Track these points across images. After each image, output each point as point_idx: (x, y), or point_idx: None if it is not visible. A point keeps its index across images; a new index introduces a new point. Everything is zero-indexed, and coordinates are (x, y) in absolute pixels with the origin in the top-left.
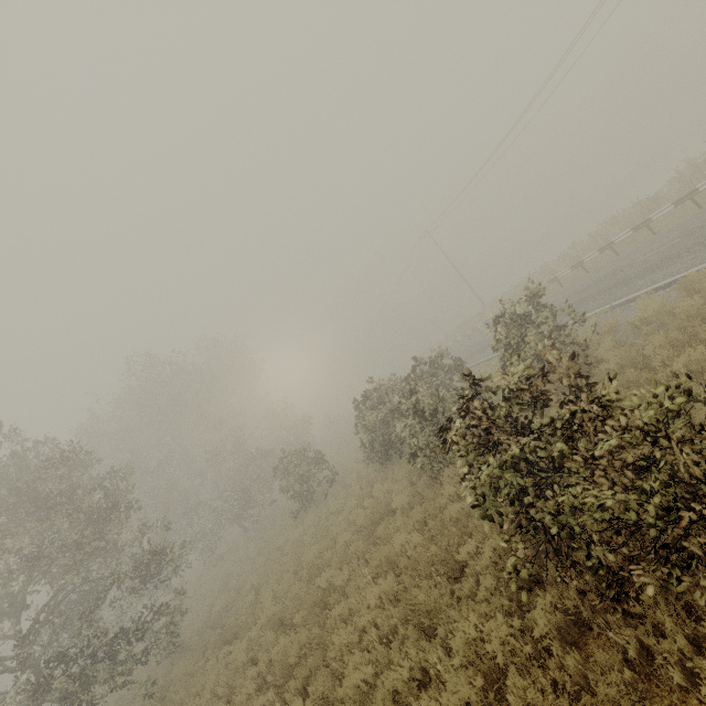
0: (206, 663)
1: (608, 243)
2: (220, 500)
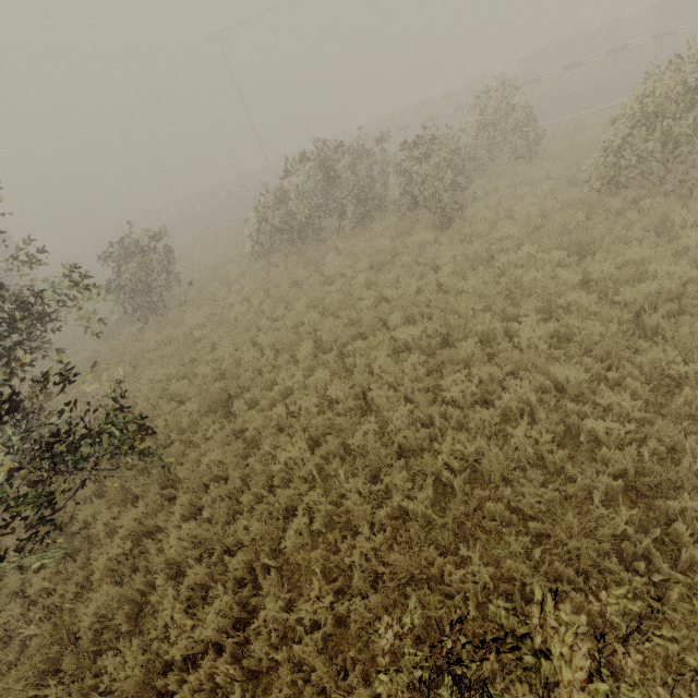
0: (209, 428)
1: (435, 115)
2: None
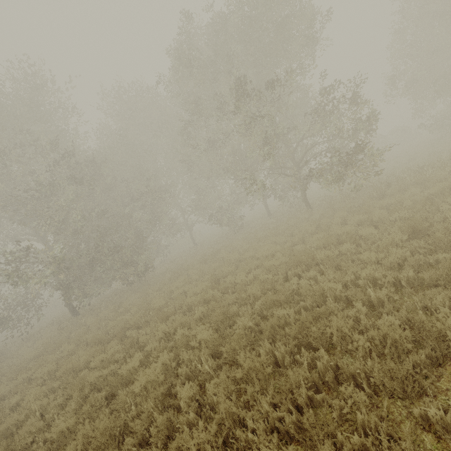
0: None
1: None
2: None
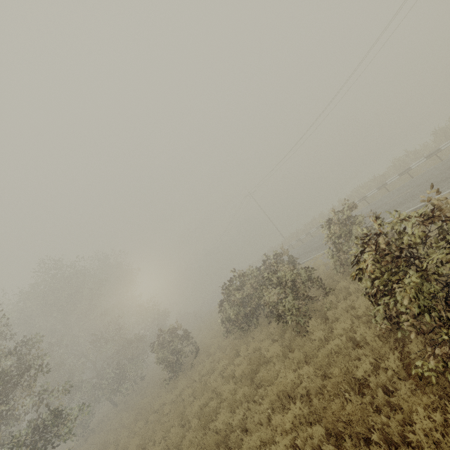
0: None
1: (363, 196)
2: (97, 378)
